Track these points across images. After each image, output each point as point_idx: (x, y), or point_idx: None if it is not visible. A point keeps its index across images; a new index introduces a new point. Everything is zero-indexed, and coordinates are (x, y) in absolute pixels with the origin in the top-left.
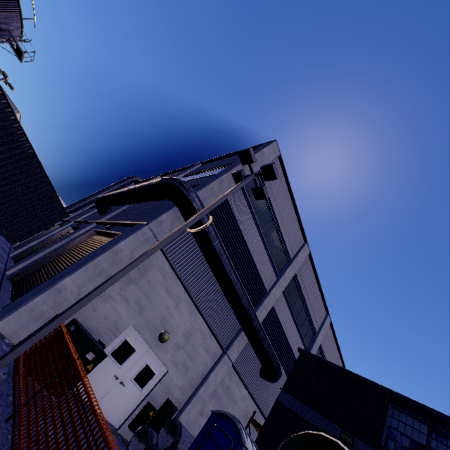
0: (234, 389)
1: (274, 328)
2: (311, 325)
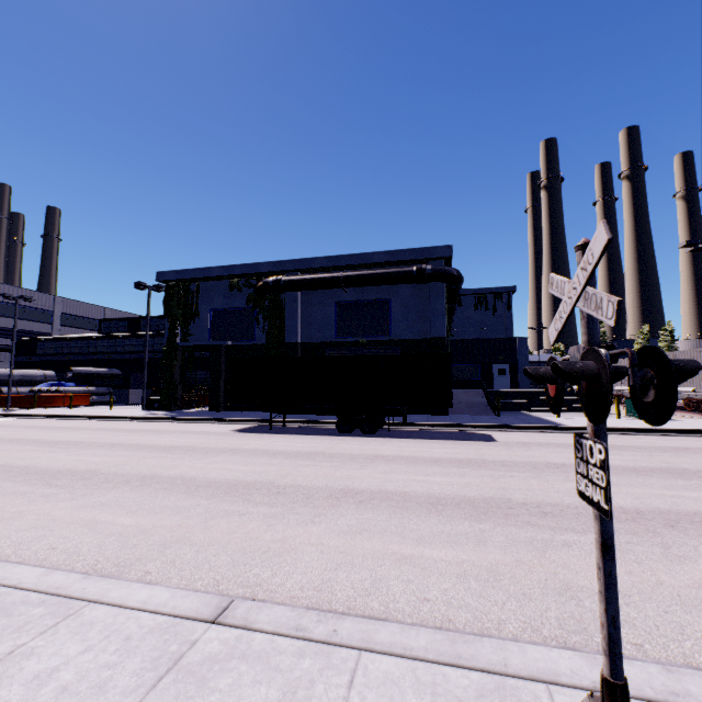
0: (4, 367)
1: (8, 333)
2: (44, 311)
